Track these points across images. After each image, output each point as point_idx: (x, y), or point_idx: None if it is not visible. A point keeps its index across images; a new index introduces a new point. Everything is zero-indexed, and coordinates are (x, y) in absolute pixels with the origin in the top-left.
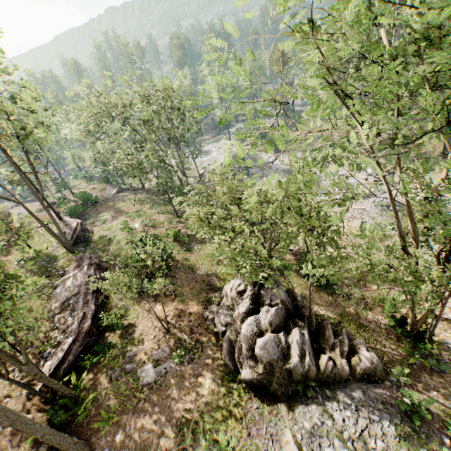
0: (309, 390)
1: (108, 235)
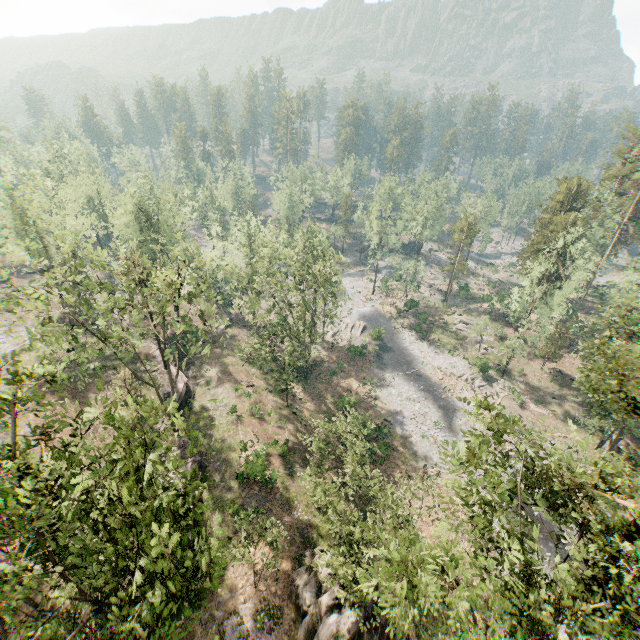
0: None
1: (211, 410)
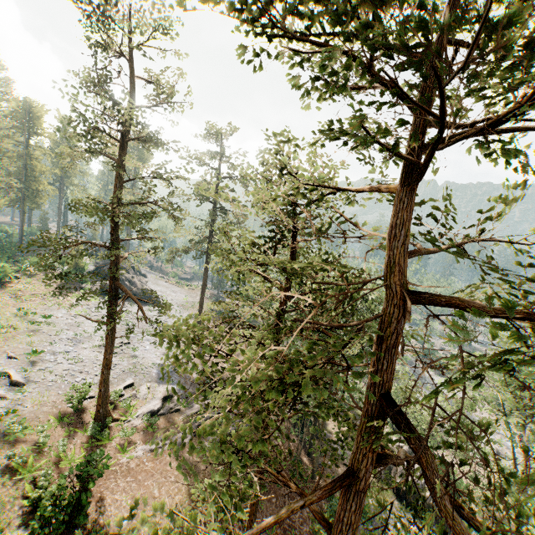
0: None
1: None
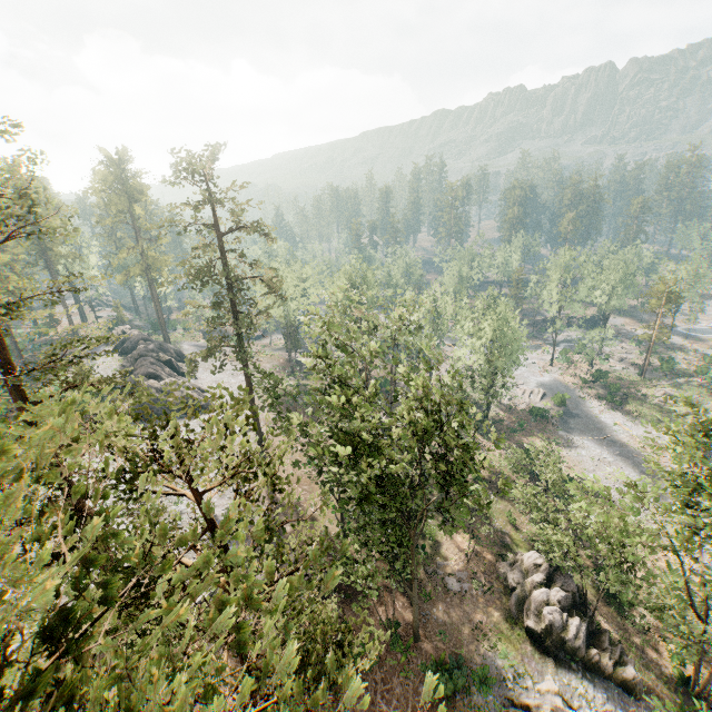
0: (573, 662)
1: None
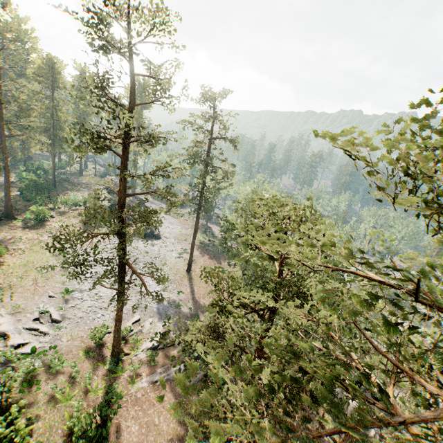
0: None
1: None
